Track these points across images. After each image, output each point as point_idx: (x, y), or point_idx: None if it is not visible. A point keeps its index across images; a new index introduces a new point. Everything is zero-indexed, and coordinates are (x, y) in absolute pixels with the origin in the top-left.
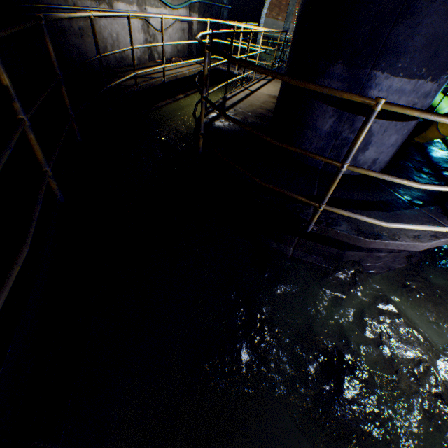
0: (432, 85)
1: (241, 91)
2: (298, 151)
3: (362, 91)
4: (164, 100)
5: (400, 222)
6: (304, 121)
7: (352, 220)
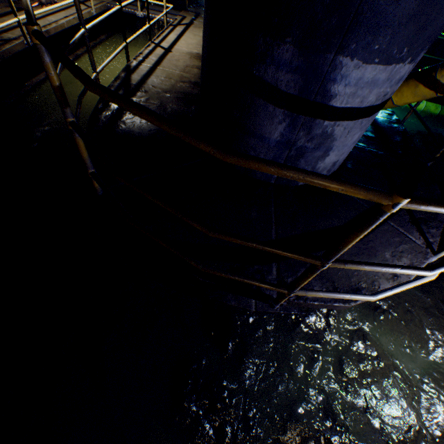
0: (408, 67)
1: (150, 51)
2: (251, 246)
3: (323, 86)
4: (40, 71)
5: (375, 254)
6: (245, 125)
7: (324, 272)
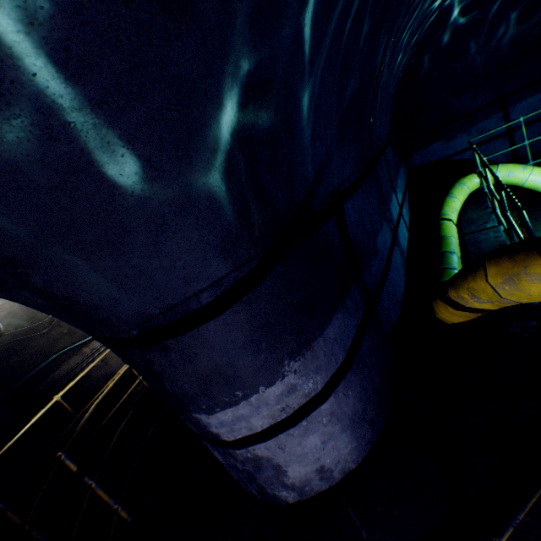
0: (281, 382)
1: None
2: None
3: (205, 429)
4: None
5: None
6: None
7: None
